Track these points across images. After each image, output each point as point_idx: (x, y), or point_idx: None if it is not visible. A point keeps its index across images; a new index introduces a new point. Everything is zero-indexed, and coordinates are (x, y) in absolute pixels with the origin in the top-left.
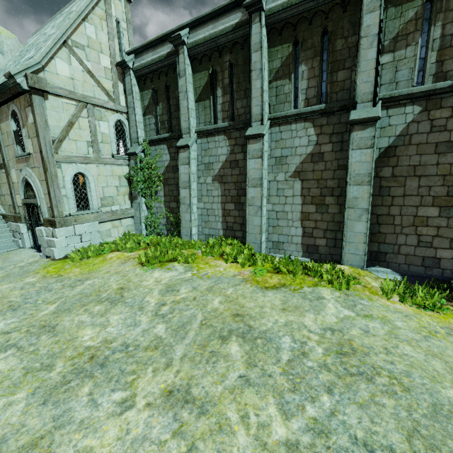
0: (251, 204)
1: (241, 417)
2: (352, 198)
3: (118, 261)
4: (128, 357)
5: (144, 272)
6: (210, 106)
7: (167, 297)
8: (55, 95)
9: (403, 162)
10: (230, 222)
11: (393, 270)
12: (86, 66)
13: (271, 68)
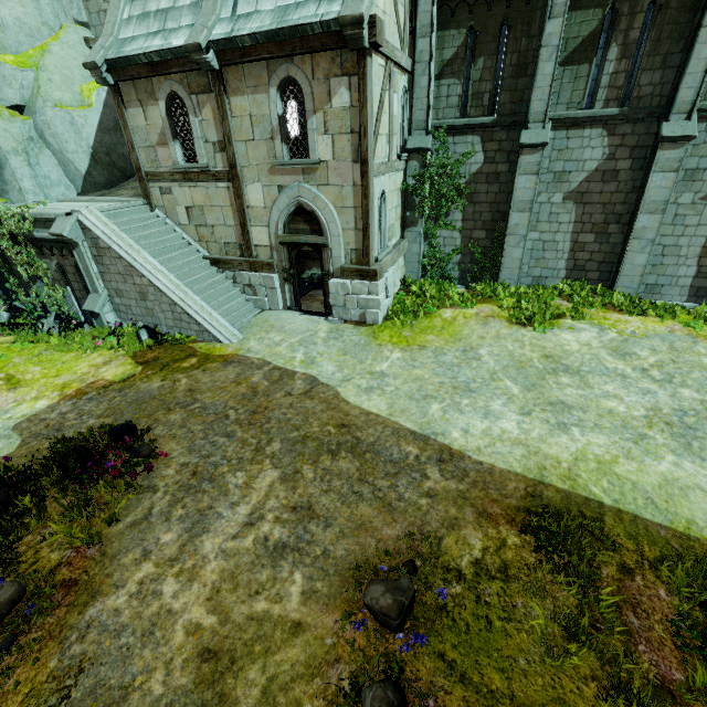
0: (638, 237)
1: None
2: None
3: (474, 322)
4: (704, 419)
5: (543, 335)
6: (588, 76)
7: (635, 362)
8: (374, 52)
9: None
10: (582, 260)
11: None
12: None
13: None
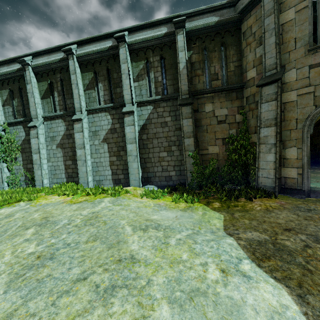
0: (80, 159)
1: (12, 252)
2: (130, 151)
3: None
4: None
5: None
6: (51, 102)
7: (3, 220)
8: None
9: (150, 131)
10: (70, 172)
11: (154, 185)
12: None
13: (84, 83)
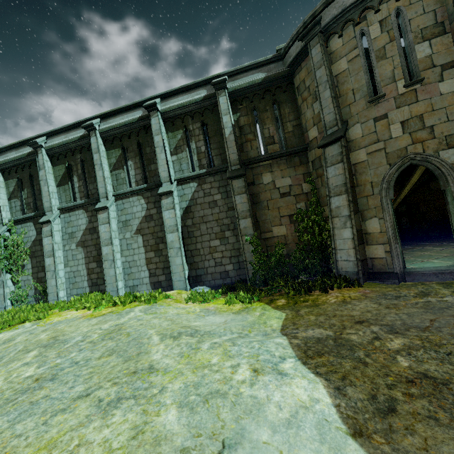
0: (106, 260)
1: (6, 378)
2: (170, 242)
3: None
4: None
5: None
6: (69, 189)
7: (0, 347)
8: None
9: (196, 215)
10: (94, 279)
11: (206, 286)
12: None
13: (110, 163)
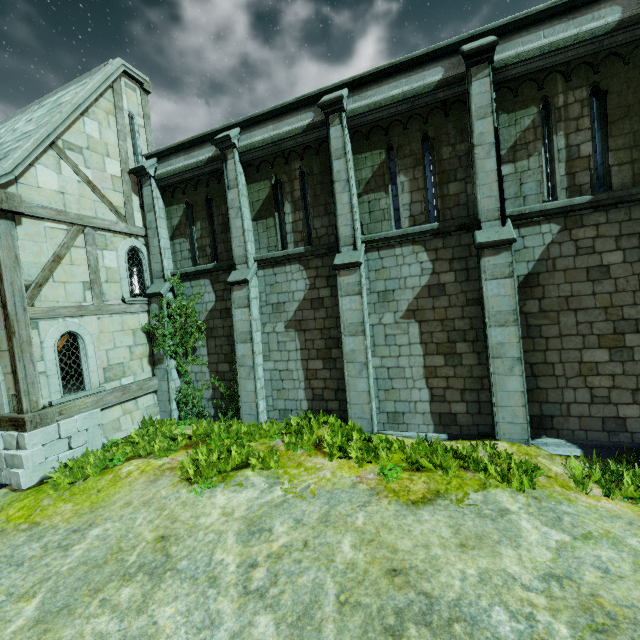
0: (351, 361)
1: None
2: (497, 344)
3: (143, 479)
4: None
5: (197, 497)
6: (275, 226)
7: (255, 548)
8: (34, 218)
9: (551, 293)
10: (318, 388)
11: (566, 440)
12: (85, 174)
13: (359, 178)
